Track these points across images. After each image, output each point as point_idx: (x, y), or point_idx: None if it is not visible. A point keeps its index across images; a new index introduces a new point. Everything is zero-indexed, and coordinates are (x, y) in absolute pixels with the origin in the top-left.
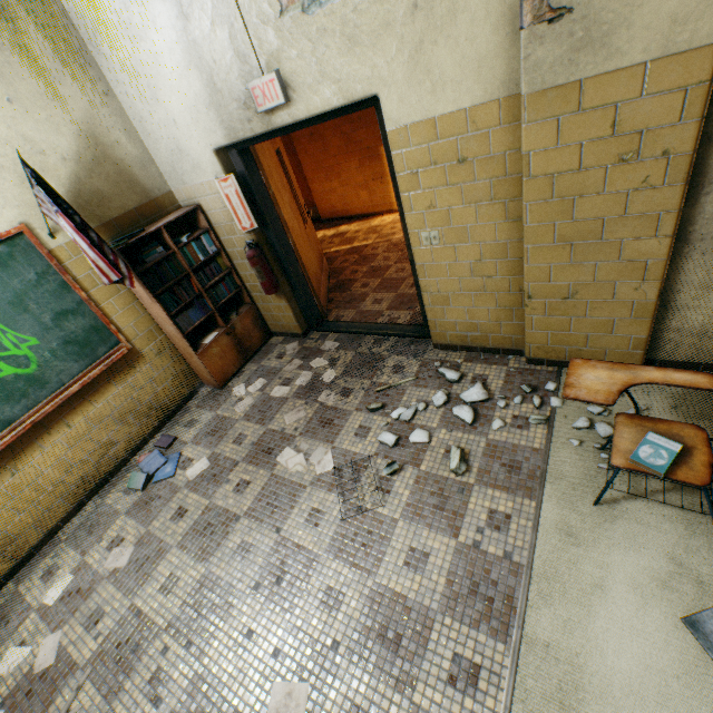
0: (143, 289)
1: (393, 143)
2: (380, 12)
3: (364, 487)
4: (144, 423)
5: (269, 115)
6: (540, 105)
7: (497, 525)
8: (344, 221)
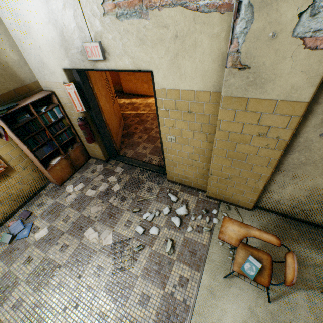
0: (15, 137)
1: (158, 94)
2: (158, 33)
3: (125, 256)
4: (13, 204)
5: (94, 61)
6: (229, 102)
7: (182, 284)
8: (135, 96)
